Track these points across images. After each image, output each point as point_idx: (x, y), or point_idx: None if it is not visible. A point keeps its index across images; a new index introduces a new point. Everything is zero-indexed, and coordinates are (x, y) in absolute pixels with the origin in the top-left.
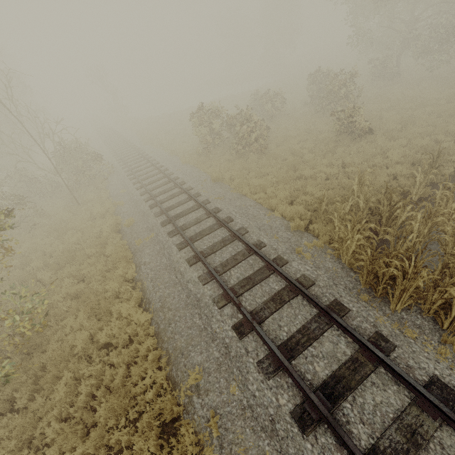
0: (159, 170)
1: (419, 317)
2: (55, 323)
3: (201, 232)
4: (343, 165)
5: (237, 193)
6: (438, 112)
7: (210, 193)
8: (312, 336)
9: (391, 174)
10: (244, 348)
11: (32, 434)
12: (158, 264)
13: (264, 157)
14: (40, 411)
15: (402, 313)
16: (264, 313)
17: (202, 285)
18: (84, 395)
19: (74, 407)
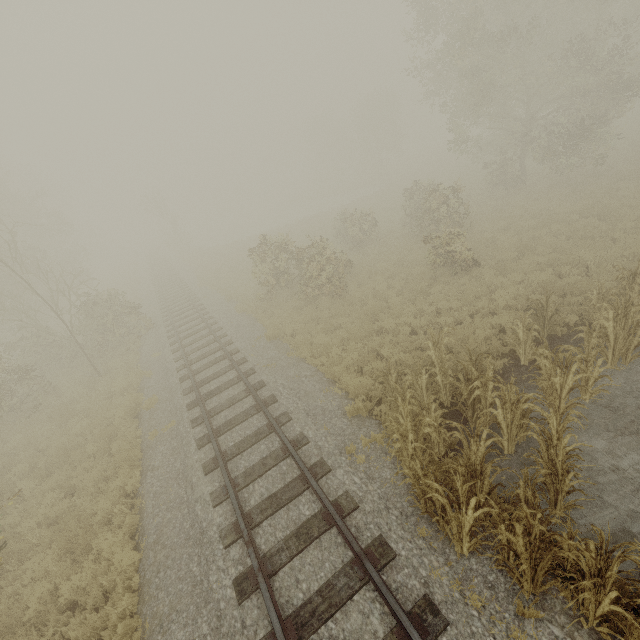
0: (206, 324)
1: (495, 568)
2: (15, 566)
3: (232, 420)
4: (438, 310)
5: (294, 357)
6: (568, 232)
7: (260, 357)
8: (335, 601)
9: (497, 325)
10: (242, 619)
11: None
12: (169, 469)
13: (340, 301)
14: None
15: (472, 561)
16: (280, 557)
17: (213, 507)
18: None
19: None
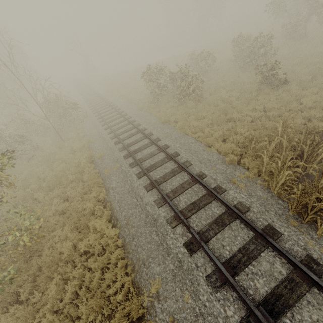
0: (121, 115)
1: None
2: (47, 233)
3: (155, 164)
4: (264, 109)
5: (181, 133)
6: None
7: (160, 132)
8: (251, 256)
9: (305, 117)
10: (194, 263)
11: (32, 321)
12: (123, 189)
13: (200, 104)
14: (37, 304)
15: None
16: (209, 233)
17: (157, 208)
18: (70, 293)
19: (62, 302)
